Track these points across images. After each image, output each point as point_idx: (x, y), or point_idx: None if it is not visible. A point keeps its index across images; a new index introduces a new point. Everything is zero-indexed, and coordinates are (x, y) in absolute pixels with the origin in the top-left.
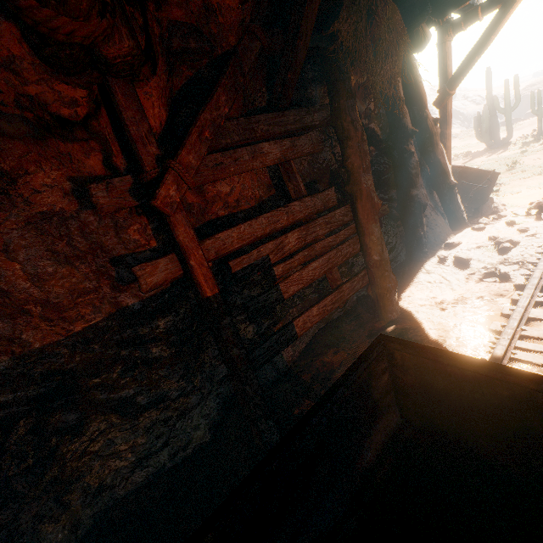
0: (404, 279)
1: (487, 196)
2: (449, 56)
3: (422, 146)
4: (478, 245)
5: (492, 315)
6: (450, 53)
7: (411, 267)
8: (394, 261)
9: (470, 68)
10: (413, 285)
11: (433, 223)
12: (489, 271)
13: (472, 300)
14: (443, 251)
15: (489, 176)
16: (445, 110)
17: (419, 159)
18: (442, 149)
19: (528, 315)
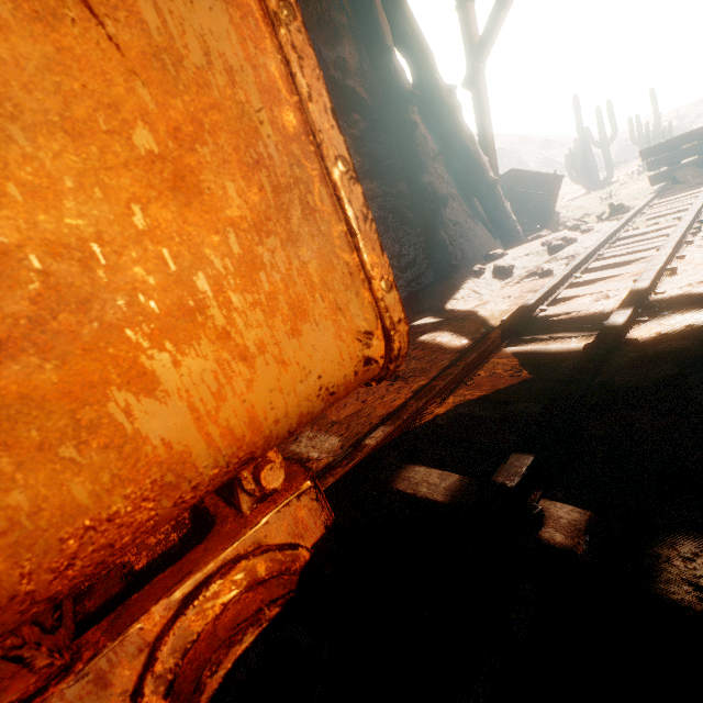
0: (424, 300)
1: (552, 208)
2: (472, 21)
3: (442, 128)
4: (526, 253)
5: (514, 309)
6: (475, 17)
7: (436, 286)
8: (416, 283)
9: (497, 30)
10: (434, 305)
11: (471, 233)
12: (531, 272)
13: (495, 301)
14: (482, 265)
15: (550, 179)
16: (479, 93)
17: (442, 148)
18: (470, 132)
19: (555, 296)
